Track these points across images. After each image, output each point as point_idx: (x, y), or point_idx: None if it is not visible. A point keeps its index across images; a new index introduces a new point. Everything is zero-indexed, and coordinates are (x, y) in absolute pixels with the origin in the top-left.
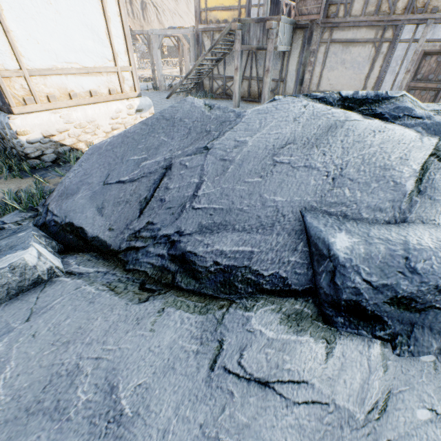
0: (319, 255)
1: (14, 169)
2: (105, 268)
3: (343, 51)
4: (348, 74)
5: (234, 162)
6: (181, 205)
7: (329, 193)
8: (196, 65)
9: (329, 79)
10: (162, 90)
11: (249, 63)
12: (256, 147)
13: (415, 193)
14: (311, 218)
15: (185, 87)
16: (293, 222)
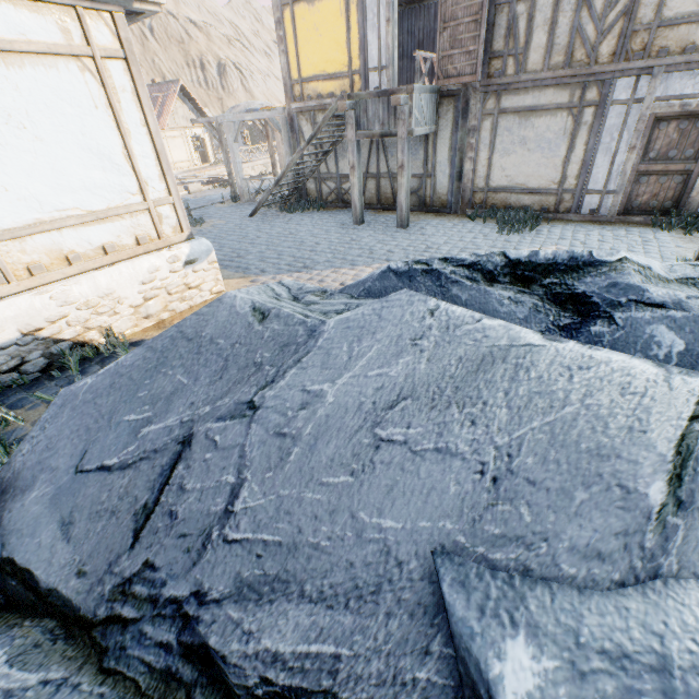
0: (473, 691)
1: None
2: (62, 668)
3: (521, 125)
4: (533, 158)
5: (301, 441)
6: (203, 533)
7: (488, 514)
8: (291, 166)
9: (504, 168)
10: (246, 201)
11: (374, 152)
12: (342, 407)
13: (670, 509)
14: (453, 587)
15: (277, 196)
16: (418, 583)
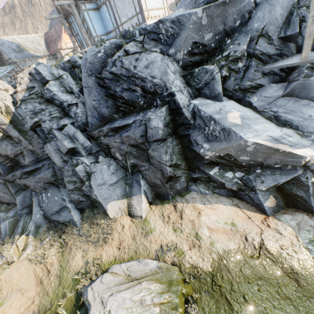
0: None
1: None
2: None
3: None
4: None
5: None
6: None
7: None
8: None
9: None
10: None
11: None
12: None
13: None
14: None
15: None
16: None
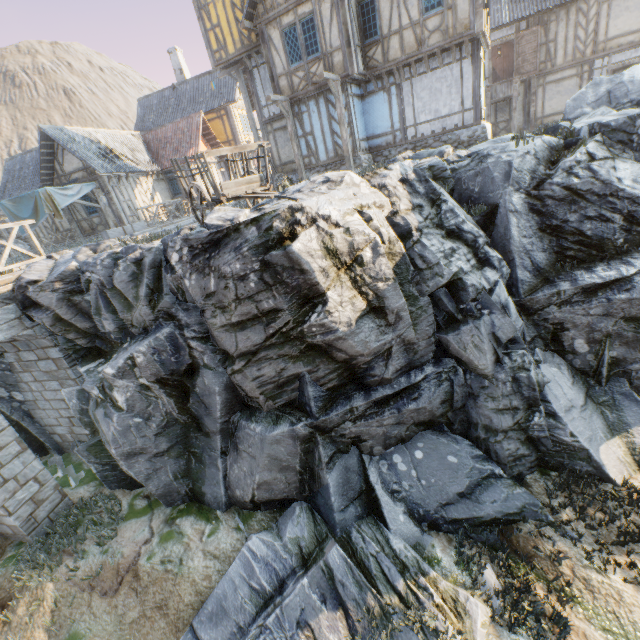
0: None
1: None
2: None
3: (556, 86)
4: (564, 98)
5: (634, 81)
6: (625, 95)
7: None
8: None
9: (550, 106)
10: None
11: None
12: (637, 76)
13: None
14: None
15: None
16: None
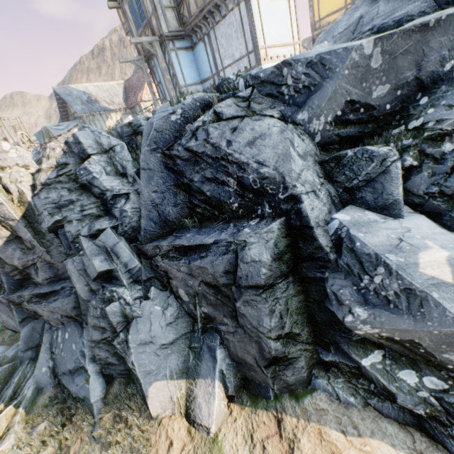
0: None
1: None
2: None
3: None
4: None
5: None
6: (372, 20)
7: None
8: None
9: None
10: None
11: None
12: None
13: None
14: None
15: None
16: None
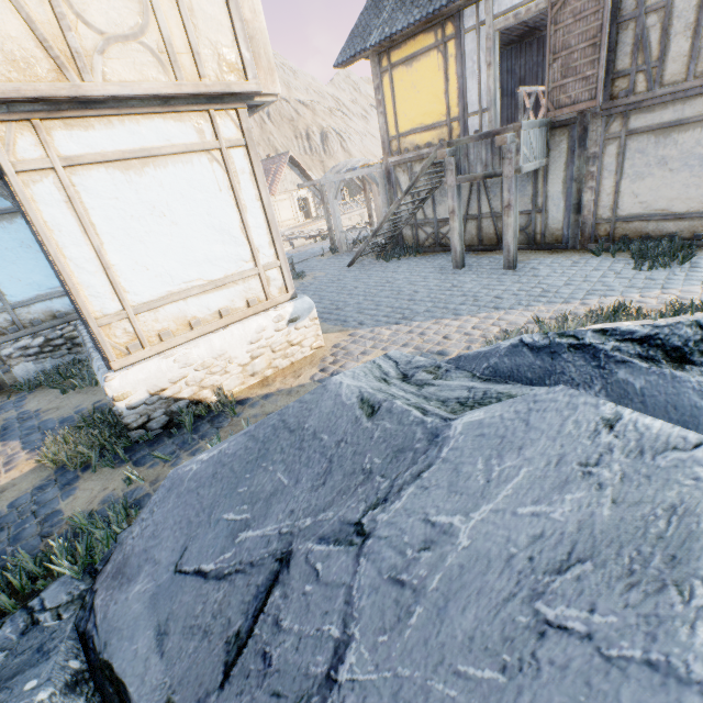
0: None
1: (106, 454)
2: None
3: (658, 143)
4: (678, 179)
5: (425, 597)
6: (300, 700)
7: None
8: (388, 216)
9: (637, 194)
10: (344, 252)
11: (475, 194)
12: (482, 556)
13: None
14: None
15: (374, 246)
16: None
